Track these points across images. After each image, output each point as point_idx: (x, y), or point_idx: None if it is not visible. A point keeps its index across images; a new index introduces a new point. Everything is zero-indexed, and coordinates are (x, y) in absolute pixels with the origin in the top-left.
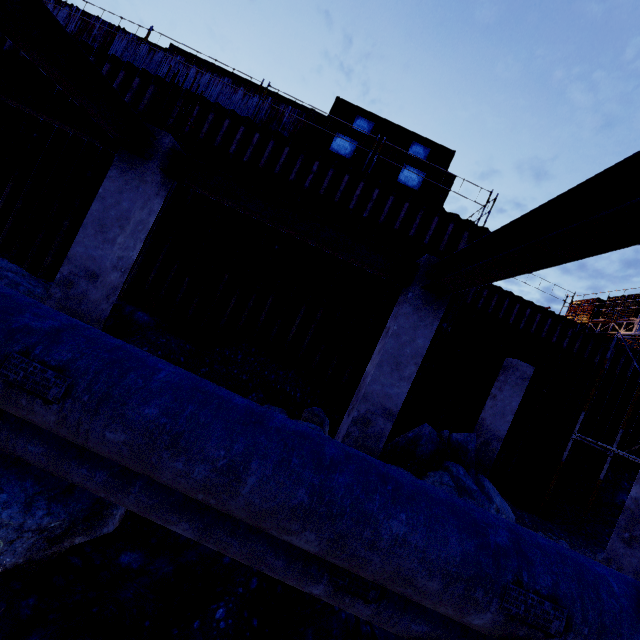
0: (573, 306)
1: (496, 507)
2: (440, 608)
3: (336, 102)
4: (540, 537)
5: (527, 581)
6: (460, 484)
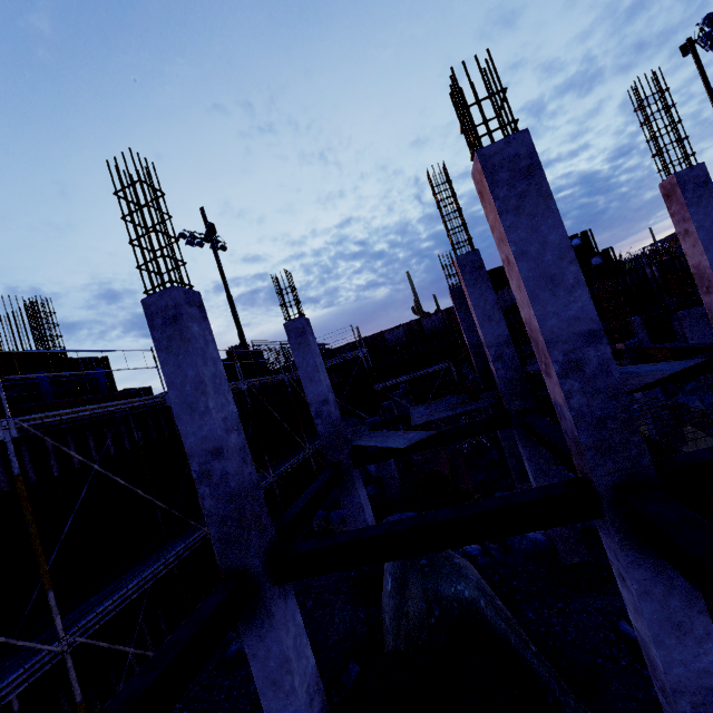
0: None
1: None
2: None
3: None
4: None
5: None
6: None
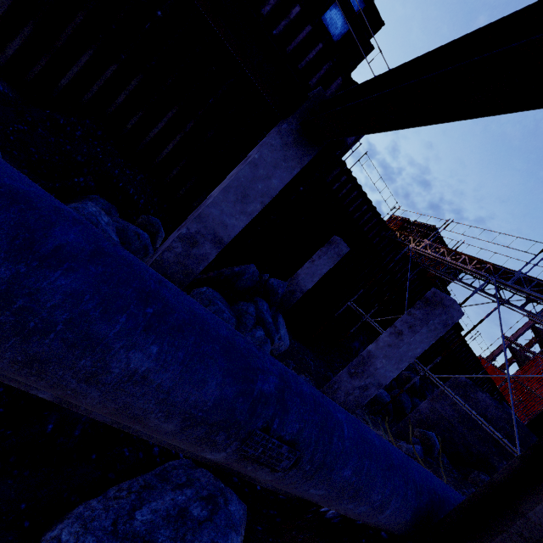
0: (391, 218)
1: (280, 336)
2: (173, 443)
3: None
4: (305, 385)
5: (276, 428)
6: (260, 316)
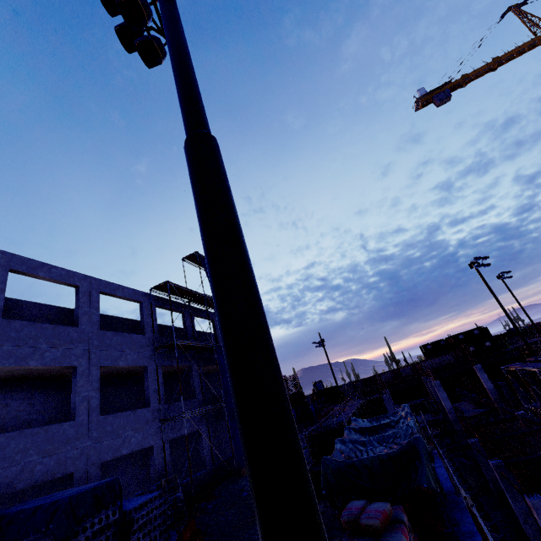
0: None
1: None
2: None
3: (451, 337)
4: None
5: None
6: None
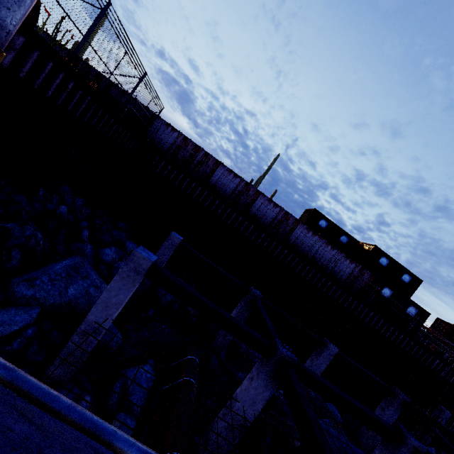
0: (438, 321)
1: None
2: None
3: (374, 247)
4: None
5: None
6: None
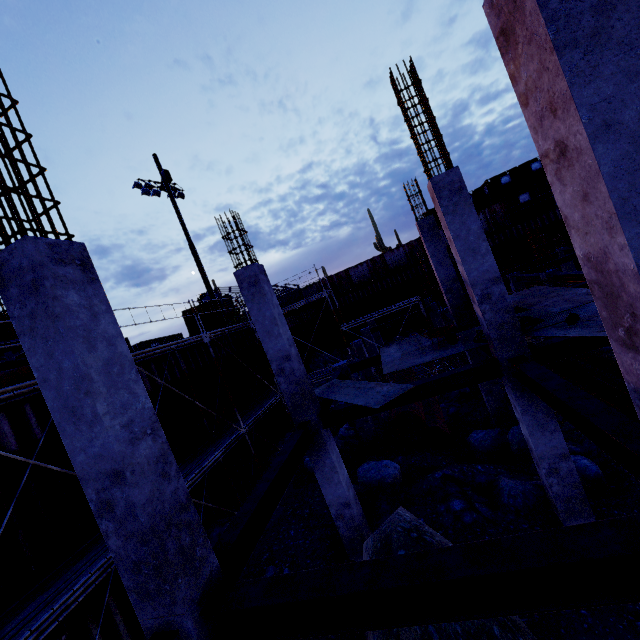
0: None
1: None
2: None
3: (487, 182)
4: None
5: None
6: None
